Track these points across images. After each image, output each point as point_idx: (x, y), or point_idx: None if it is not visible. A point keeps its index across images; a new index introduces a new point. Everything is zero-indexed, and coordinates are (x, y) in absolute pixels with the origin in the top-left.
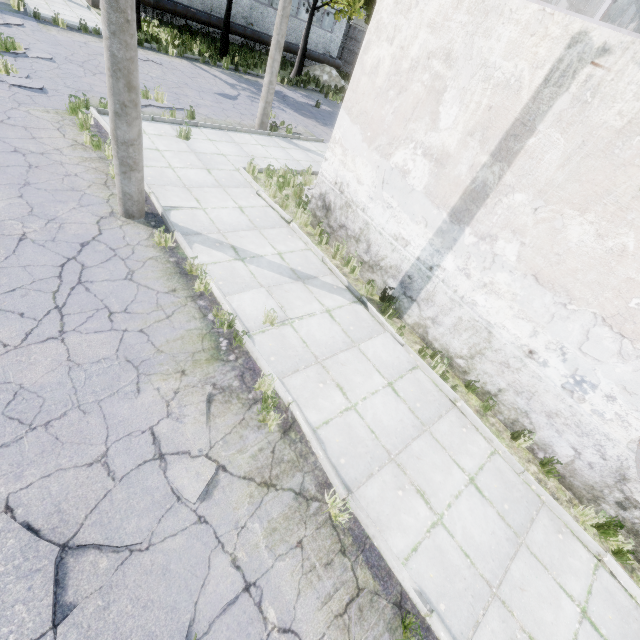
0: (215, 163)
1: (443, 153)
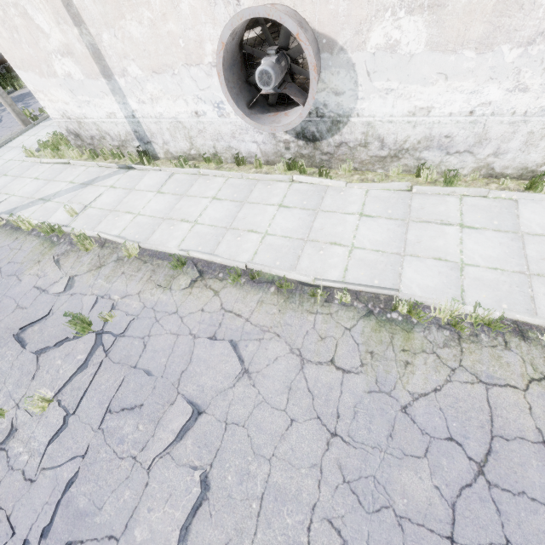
0: (7, 168)
1: (65, 46)
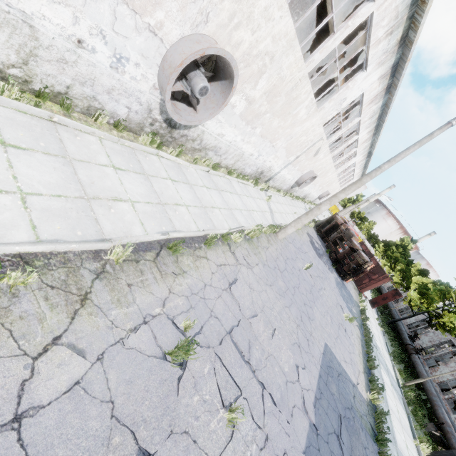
0: None
1: None
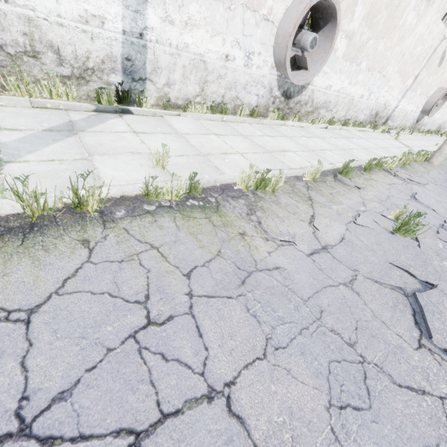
0: None
1: None
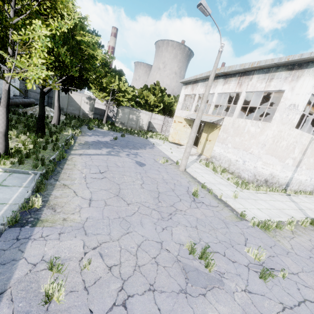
0: (244, 195)
1: (295, 157)
